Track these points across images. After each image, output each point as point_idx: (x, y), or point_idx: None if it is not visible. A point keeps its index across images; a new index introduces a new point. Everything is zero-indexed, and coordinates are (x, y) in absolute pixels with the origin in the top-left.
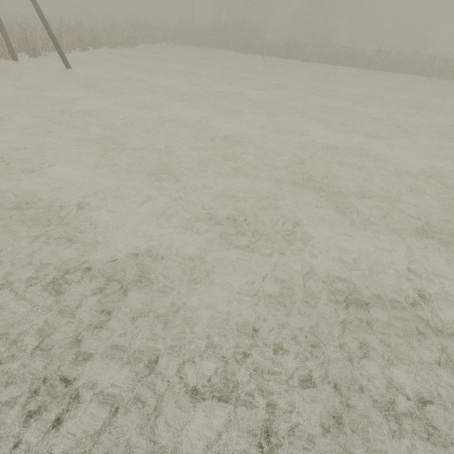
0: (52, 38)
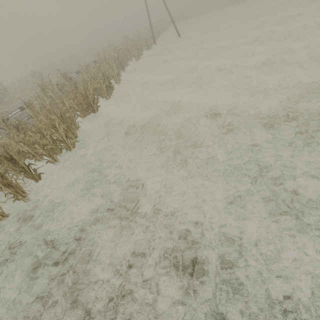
0: (175, 27)
